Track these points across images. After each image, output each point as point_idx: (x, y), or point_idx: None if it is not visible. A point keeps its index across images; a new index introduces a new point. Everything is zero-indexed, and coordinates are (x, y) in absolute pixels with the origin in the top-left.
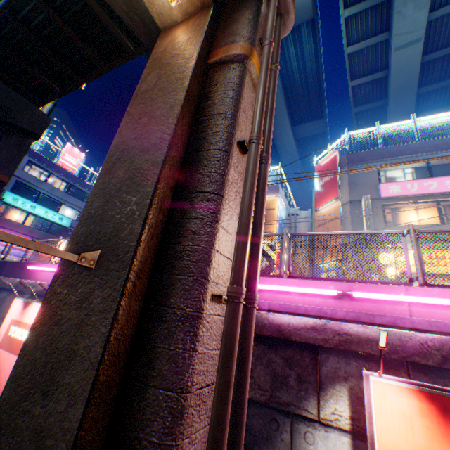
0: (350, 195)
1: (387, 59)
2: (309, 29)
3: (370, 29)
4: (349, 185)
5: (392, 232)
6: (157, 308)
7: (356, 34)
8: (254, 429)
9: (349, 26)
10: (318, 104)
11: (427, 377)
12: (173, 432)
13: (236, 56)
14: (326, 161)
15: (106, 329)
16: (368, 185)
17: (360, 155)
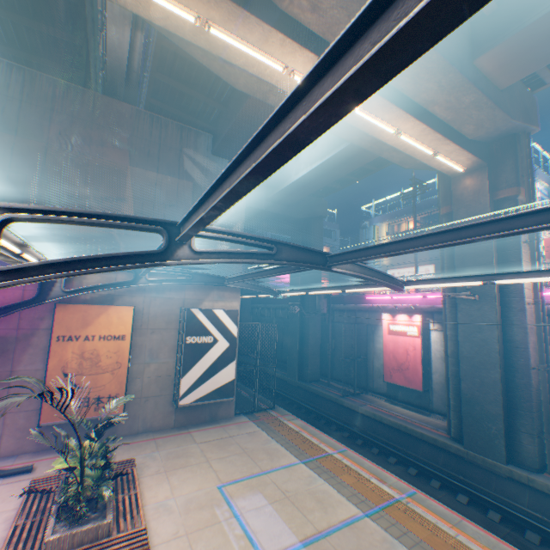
0: None
1: None
2: None
3: None
4: None
5: None
6: (506, 308)
7: None
8: (549, 348)
9: None
10: None
11: None
12: (524, 336)
13: (509, 197)
14: None
15: (493, 315)
16: None
17: None
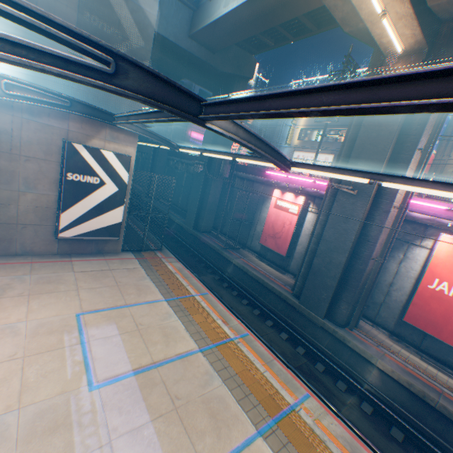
0: None
1: None
2: None
3: None
4: None
5: None
6: (375, 208)
7: None
8: (391, 245)
9: None
10: None
11: None
12: (378, 234)
13: None
14: None
15: (362, 212)
16: None
17: None
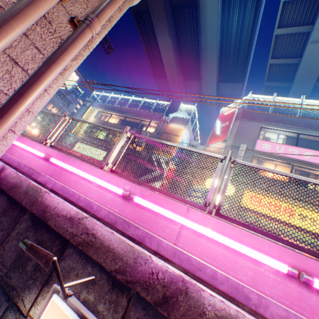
0: (234, 141)
1: (303, 49)
2: (254, 3)
3: (299, 18)
4: (236, 134)
5: (214, 156)
6: None
7: (288, 19)
8: None
9: (284, 10)
10: (242, 71)
11: (145, 312)
12: None
13: None
14: (228, 112)
15: None
16: (249, 138)
17: (253, 114)
